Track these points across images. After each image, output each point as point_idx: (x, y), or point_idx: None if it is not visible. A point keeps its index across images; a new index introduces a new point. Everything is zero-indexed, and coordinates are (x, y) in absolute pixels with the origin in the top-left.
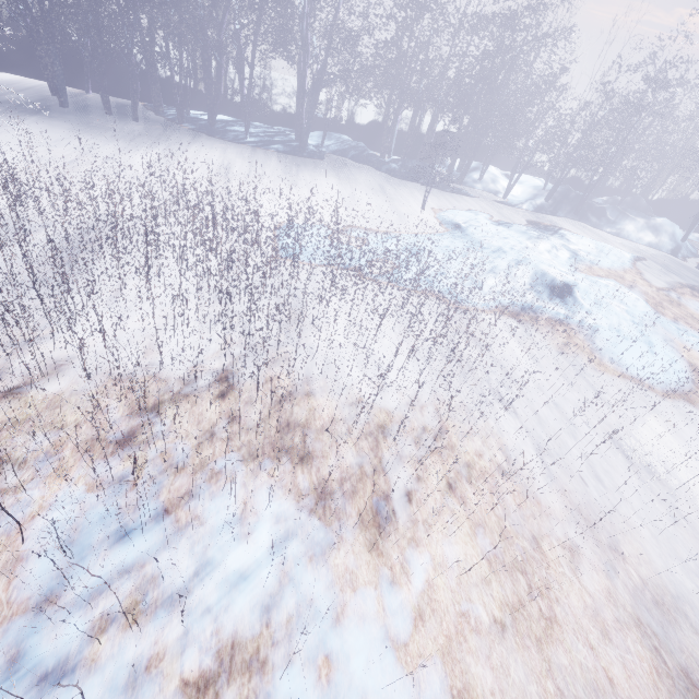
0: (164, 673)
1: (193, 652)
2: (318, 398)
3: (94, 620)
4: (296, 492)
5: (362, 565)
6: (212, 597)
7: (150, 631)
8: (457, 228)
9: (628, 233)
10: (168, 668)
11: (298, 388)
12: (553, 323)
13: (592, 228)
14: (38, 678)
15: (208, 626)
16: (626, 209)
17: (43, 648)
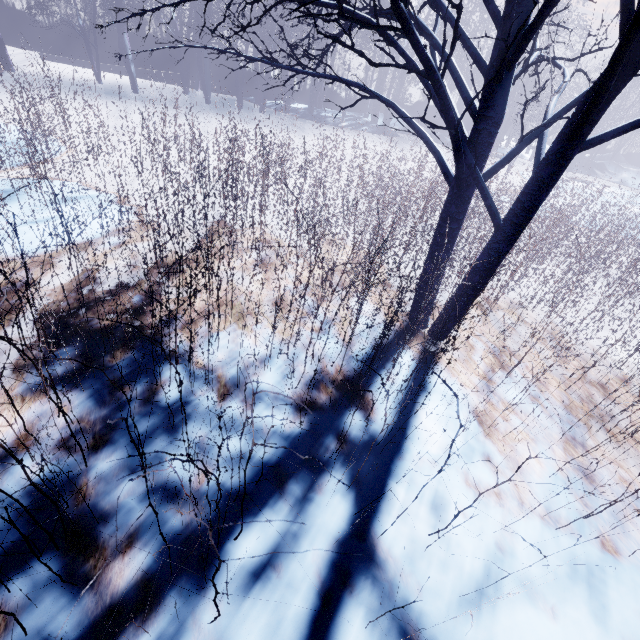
0: None
1: None
2: None
3: None
4: None
5: None
6: None
7: None
8: None
9: (629, 181)
10: None
11: None
12: None
13: (601, 180)
14: None
15: None
16: (618, 162)
17: None
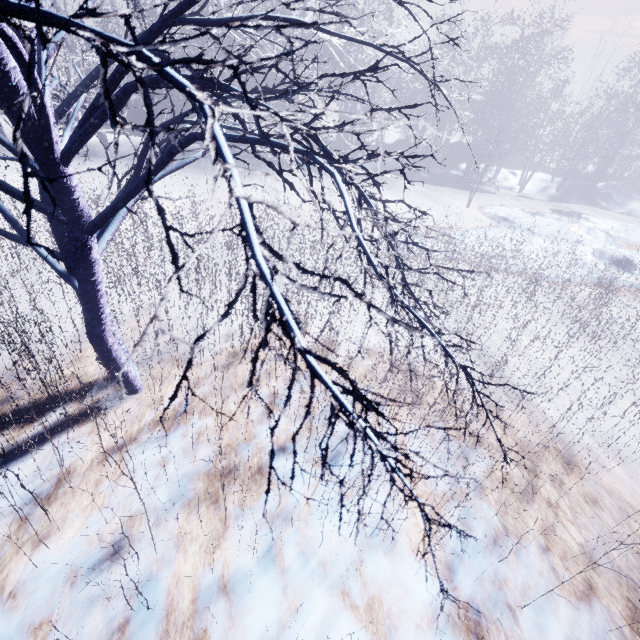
0: (563, 538)
1: (571, 526)
2: (510, 356)
3: (494, 506)
4: (550, 422)
5: (633, 471)
6: (554, 492)
7: (534, 513)
8: (505, 221)
9: (638, 212)
10: (563, 536)
11: (491, 350)
12: (632, 291)
13: (603, 211)
14: (492, 540)
15: (566, 510)
16: (629, 191)
17: (479, 522)
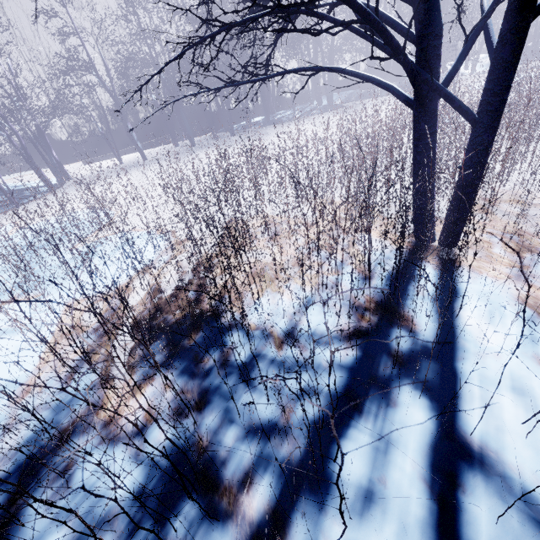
0: None
1: None
2: None
3: None
4: None
5: None
6: None
7: None
8: None
9: None
10: None
11: None
12: None
13: None
14: None
15: None
16: None
17: None
